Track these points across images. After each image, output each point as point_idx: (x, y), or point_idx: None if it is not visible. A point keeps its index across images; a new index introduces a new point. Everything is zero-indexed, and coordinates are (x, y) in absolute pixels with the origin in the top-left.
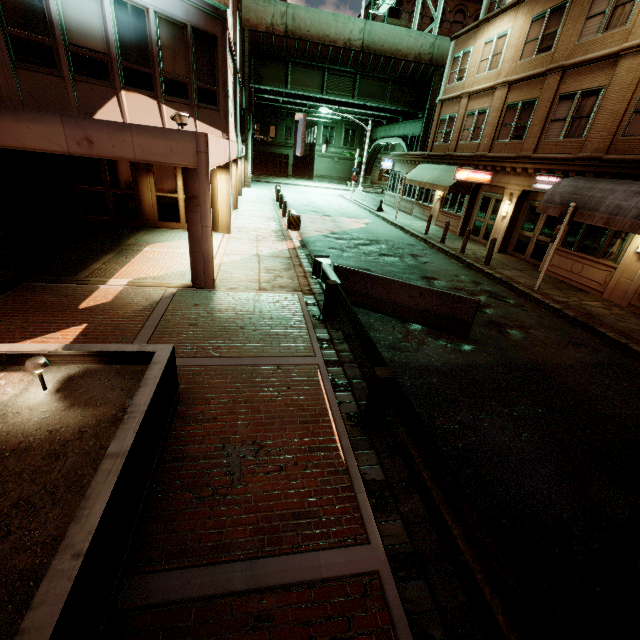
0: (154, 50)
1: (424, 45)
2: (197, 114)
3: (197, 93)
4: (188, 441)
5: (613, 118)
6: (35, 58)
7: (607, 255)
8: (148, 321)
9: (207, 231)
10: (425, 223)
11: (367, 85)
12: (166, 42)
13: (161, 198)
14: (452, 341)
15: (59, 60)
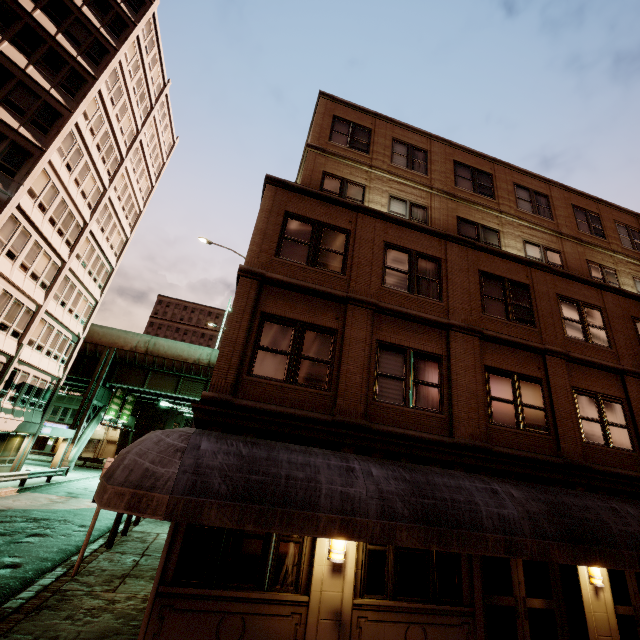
0: None
1: None
2: None
3: None
4: None
5: None
6: None
7: None
8: None
9: None
10: None
11: None
12: None
13: None
14: None
15: None
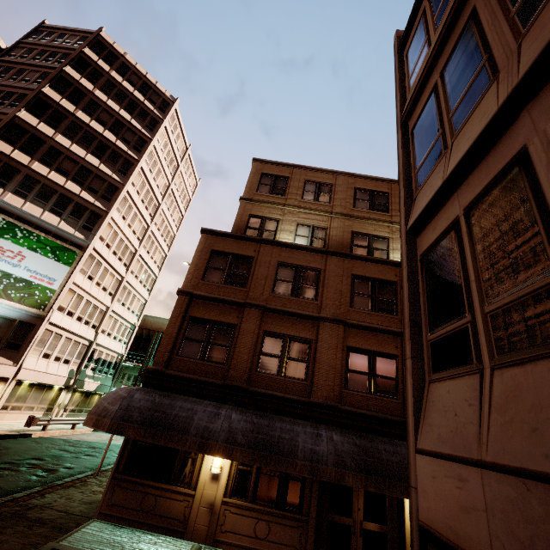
0: None
1: None
2: (0, 352)
3: (7, 344)
4: None
5: None
6: None
7: None
8: None
9: None
10: None
11: None
12: None
13: None
14: None
15: None
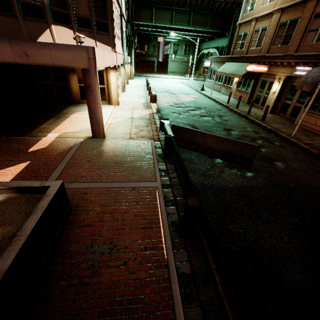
0: None
1: None
2: (96, 37)
3: (96, 25)
4: (71, 241)
5: None
6: None
7: None
8: (64, 159)
9: (98, 106)
10: (227, 96)
11: (197, 18)
12: None
13: (81, 87)
14: (240, 170)
15: (13, 7)
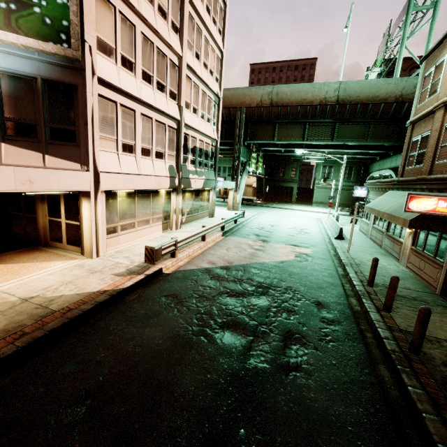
0: None
1: (406, 87)
2: (48, 150)
3: (50, 132)
4: None
5: None
6: None
7: None
8: None
9: None
10: (392, 261)
11: (346, 129)
12: (10, 93)
13: (52, 221)
14: None
15: None
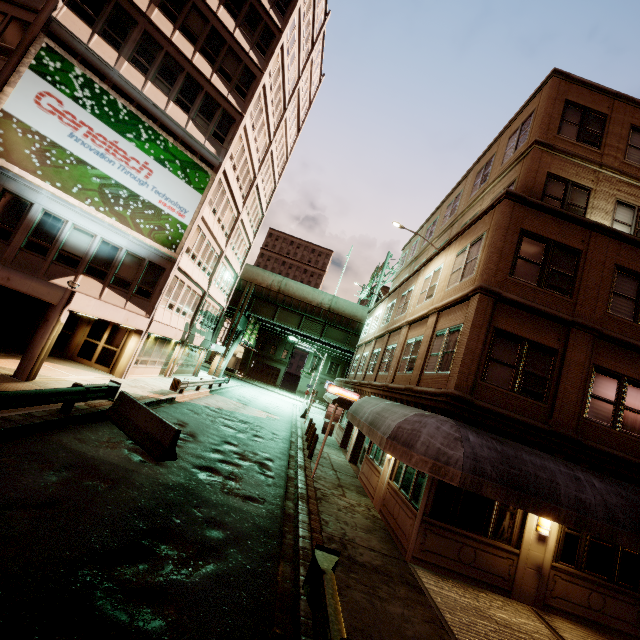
0: (117, 264)
1: None
2: (131, 299)
3: (137, 289)
4: None
5: (396, 361)
6: (36, 250)
7: (382, 462)
8: None
9: (43, 341)
10: None
11: (333, 331)
12: (127, 263)
13: (88, 342)
14: (140, 456)
15: (50, 254)
